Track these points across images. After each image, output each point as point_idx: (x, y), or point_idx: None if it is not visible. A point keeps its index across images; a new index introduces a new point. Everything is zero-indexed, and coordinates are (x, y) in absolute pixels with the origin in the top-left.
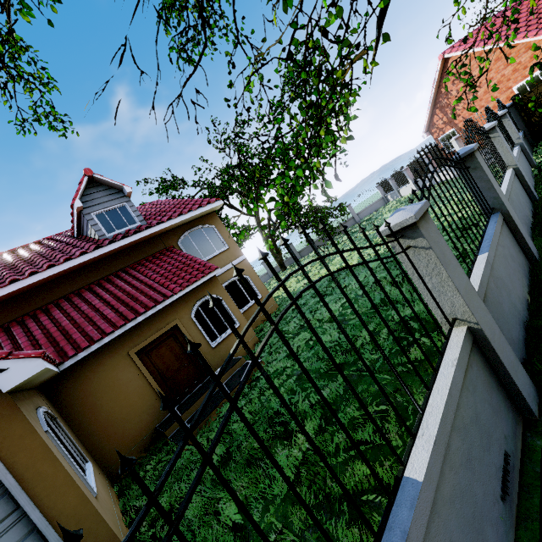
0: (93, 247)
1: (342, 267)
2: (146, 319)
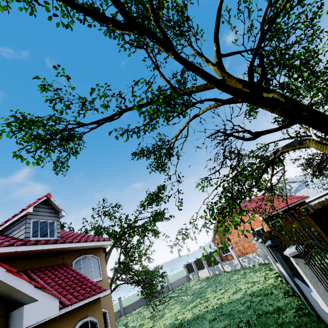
0: (21, 243)
1: (180, 318)
2: (34, 327)
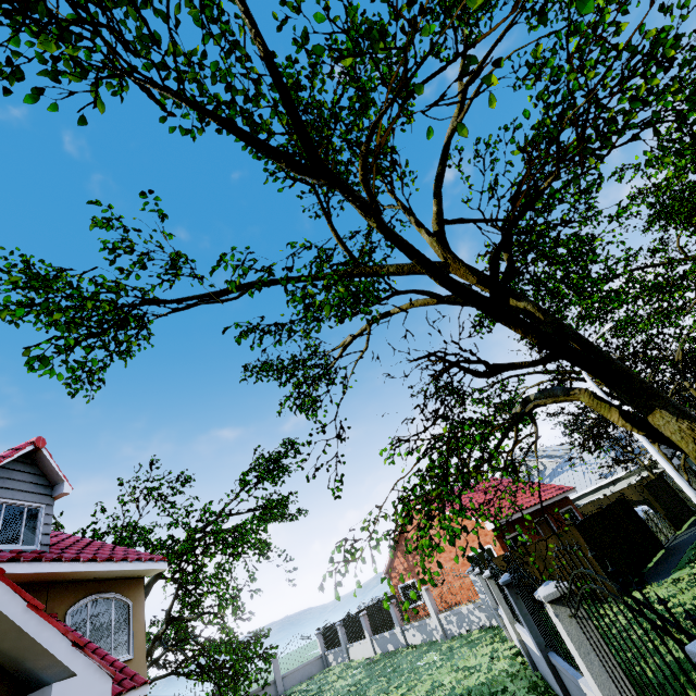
0: None
1: None
2: None
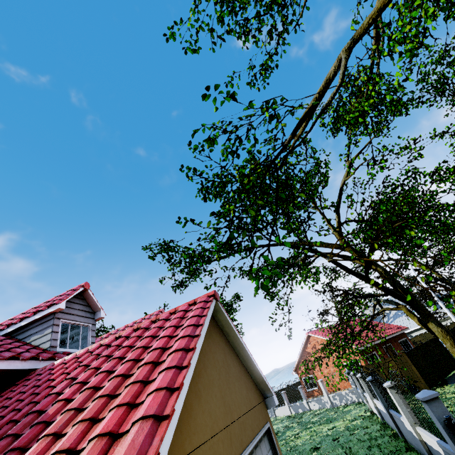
0: None
1: None
2: None
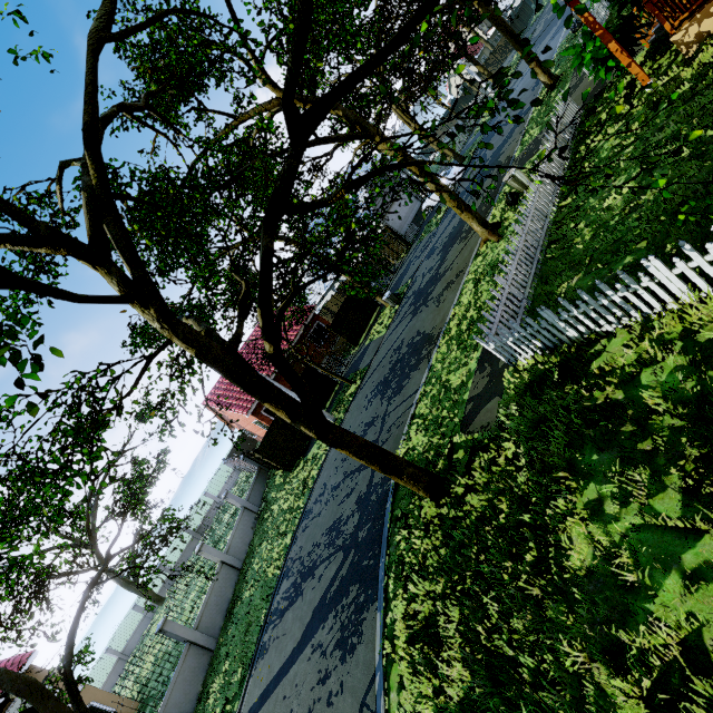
0: None
1: None
2: None
